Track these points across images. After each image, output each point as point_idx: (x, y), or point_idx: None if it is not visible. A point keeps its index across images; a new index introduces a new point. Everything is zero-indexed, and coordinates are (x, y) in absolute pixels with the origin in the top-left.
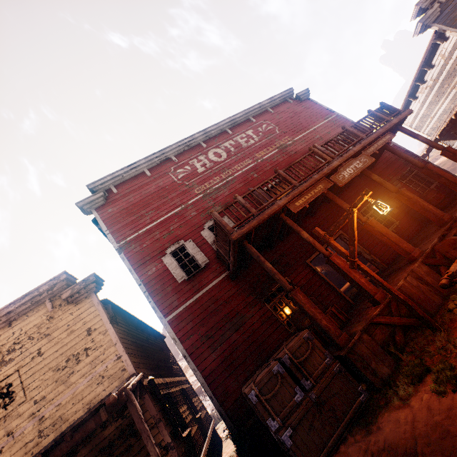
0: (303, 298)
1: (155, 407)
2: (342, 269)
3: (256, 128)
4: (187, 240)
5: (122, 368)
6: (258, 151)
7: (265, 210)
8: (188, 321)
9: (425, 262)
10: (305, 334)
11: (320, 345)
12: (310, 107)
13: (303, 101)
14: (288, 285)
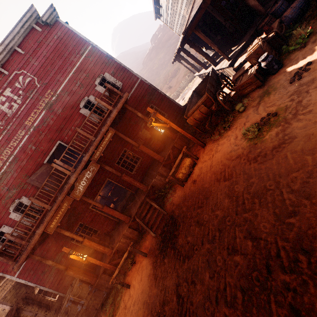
0: (72, 272)
1: (31, 311)
2: (90, 247)
3: (13, 85)
4: (1, 225)
5: (2, 309)
6: (26, 117)
7: (30, 242)
8: (30, 271)
9: (131, 225)
10: (78, 284)
11: (86, 285)
12: (63, 36)
13: (52, 25)
14: (64, 268)
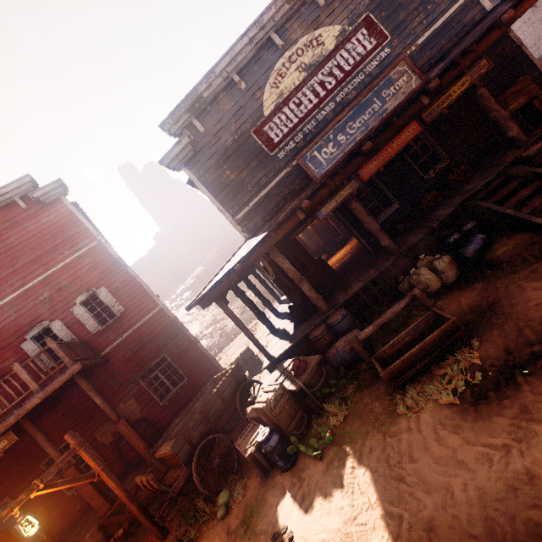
0: None
1: None
2: None
3: None
4: None
5: None
6: None
7: None
8: None
9: None
10: None
11: None
12: (56, 221)
13: (48, 203)
14: None
